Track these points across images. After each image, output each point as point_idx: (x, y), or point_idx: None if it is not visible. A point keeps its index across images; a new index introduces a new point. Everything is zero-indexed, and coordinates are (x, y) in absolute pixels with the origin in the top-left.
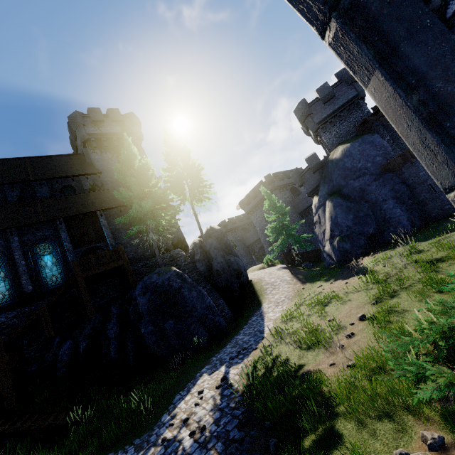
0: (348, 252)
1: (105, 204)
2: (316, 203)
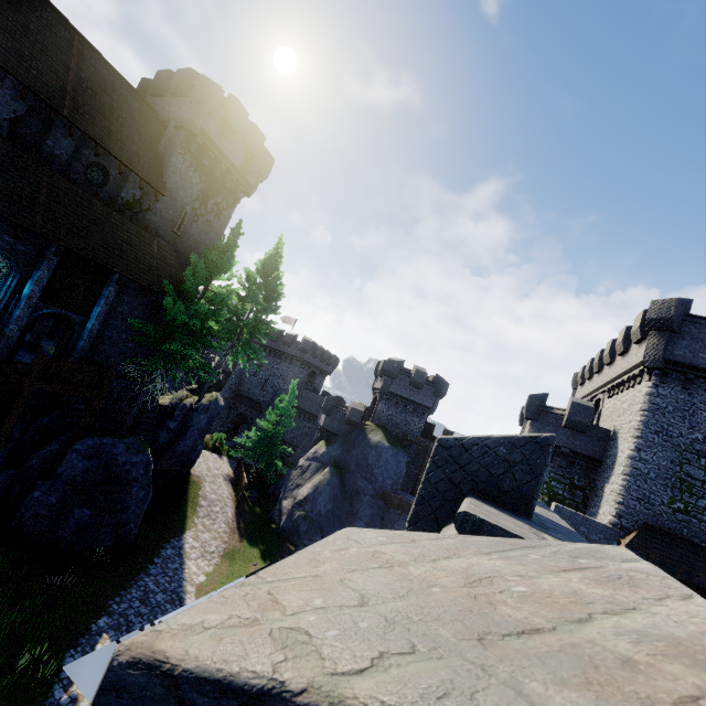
0: (298, 534)
1: (135, 267)
2: (319, 453)
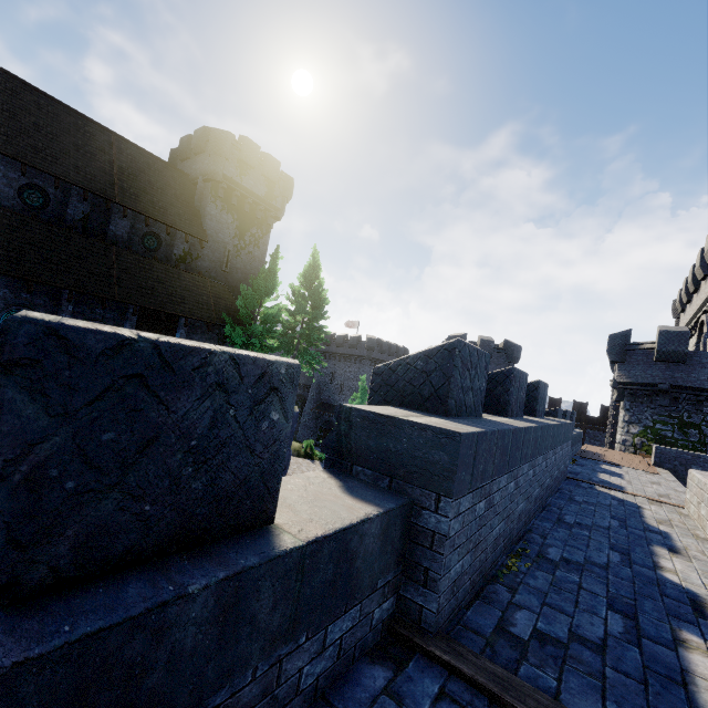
0: None
1: (196, 308)
2: None
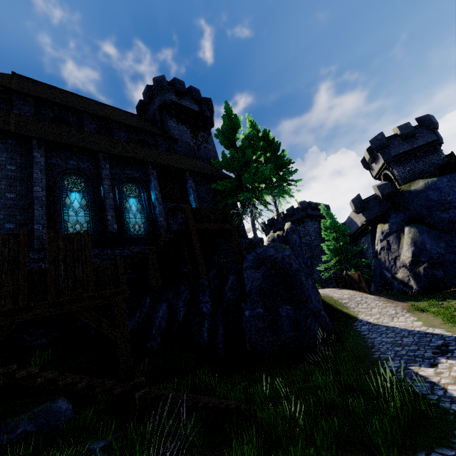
0: (440, 280)
1: (192, 167)
2: (386, 229)
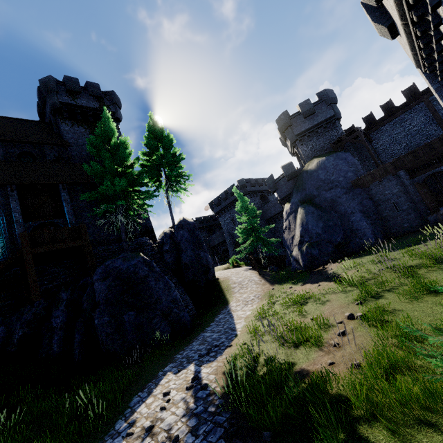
0: (316, 258)
1: (70, 178)
2: (288, 209)
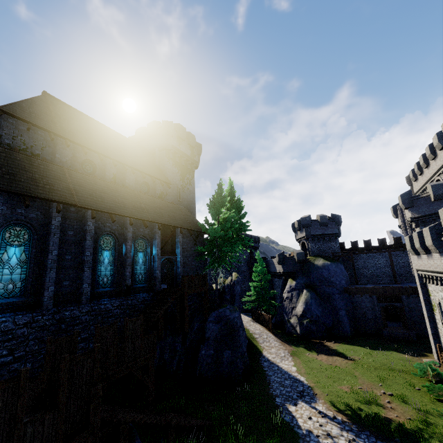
0: (313, 332)
1: (182, 222)
2: (293, 285)
